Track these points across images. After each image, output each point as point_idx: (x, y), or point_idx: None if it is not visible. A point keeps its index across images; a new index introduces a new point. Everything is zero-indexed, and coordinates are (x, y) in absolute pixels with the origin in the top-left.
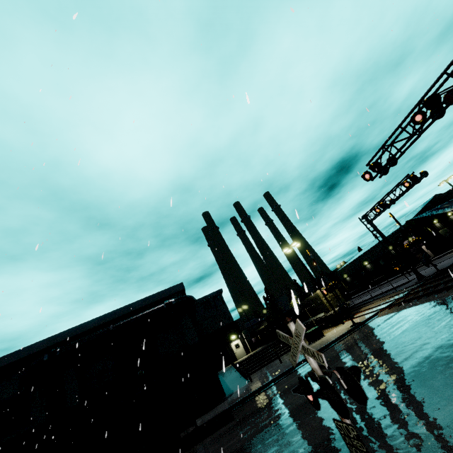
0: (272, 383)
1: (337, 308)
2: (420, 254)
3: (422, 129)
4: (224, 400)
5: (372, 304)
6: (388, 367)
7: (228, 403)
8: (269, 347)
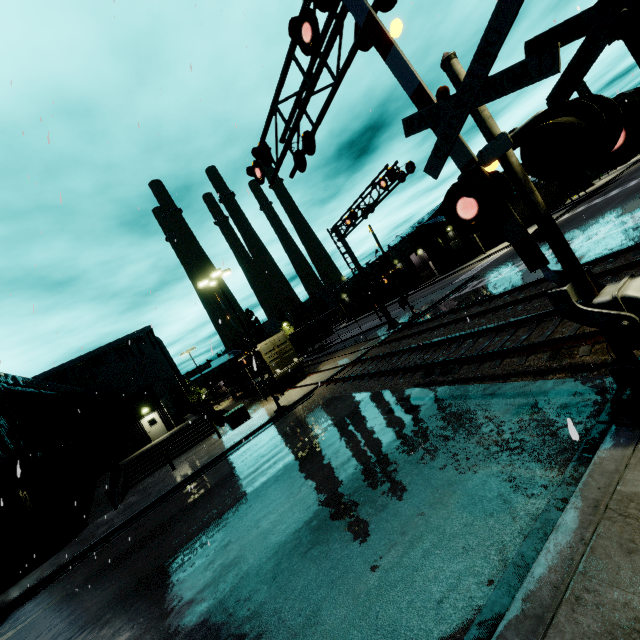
0: (113, 534)
1: (284, 369)
2: (426, 272)
3: (338, 73)
4: (54, 553)
5: (333, 359)
6: (149, 627)
7: (34, 577)
8: (188, 427)
